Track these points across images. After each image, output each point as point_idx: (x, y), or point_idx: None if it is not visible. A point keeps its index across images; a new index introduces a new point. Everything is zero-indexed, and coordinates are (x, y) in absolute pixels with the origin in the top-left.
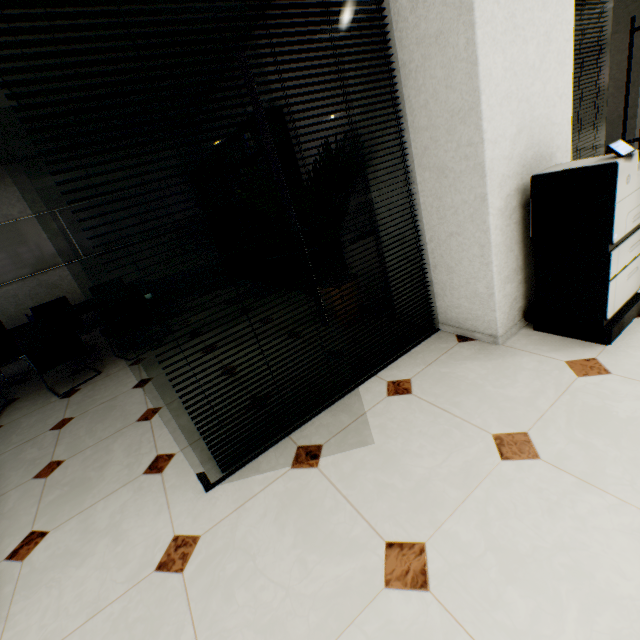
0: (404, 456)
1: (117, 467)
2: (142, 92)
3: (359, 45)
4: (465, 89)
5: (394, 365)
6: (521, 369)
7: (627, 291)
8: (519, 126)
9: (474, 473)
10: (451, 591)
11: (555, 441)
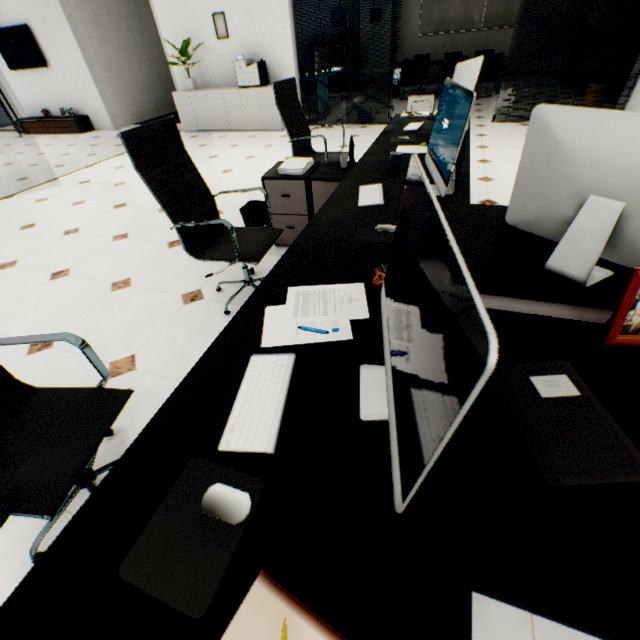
0: None
1: None
2: None
3: None
4: None
5: None
6: None
7: None
8: None
9: None
10: None
11: None
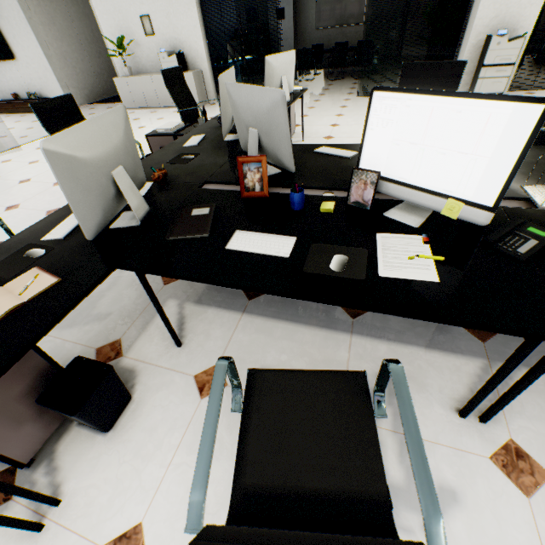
0: None
1: (341, 92)
2: None
3: None
4: None
5: None
6: None
7: (491, 89)
8: (497, 15)
9: None
10: None
11: None
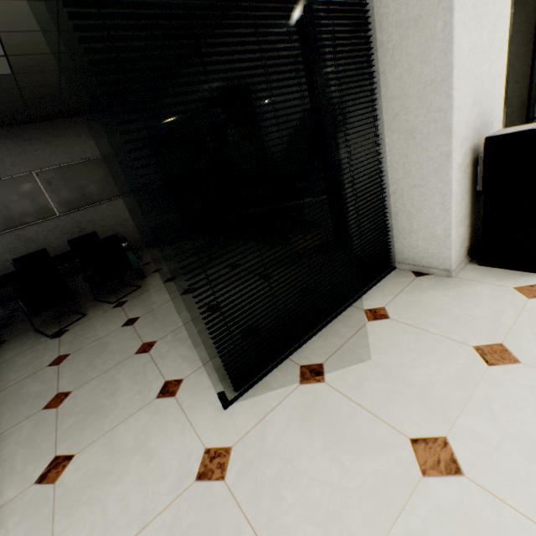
0: (401, 368)
1: (128, 394)
2: (188, 47)
3: (348, 25)
4: (439, 64)
5: (365, 297)
6: (478, 295)
7: None
8: (474, 97)
9: (468, 378)
10: (484, 474)
11: (528, 348)
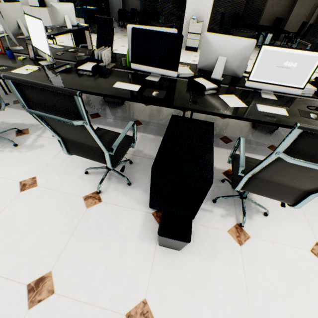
0: None
1: None
2: None
3: None
4: None
5: None
6: None
7: (193, 45)
8: (194, 9)
9: None
10: None
11: None
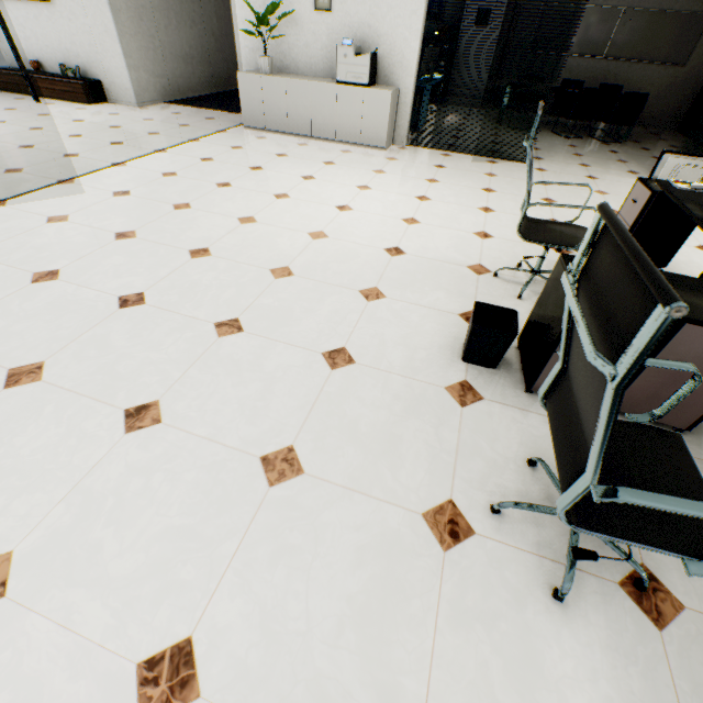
0: None
1: (612, 166)
2: None
3: None
4: None
5: None
6: None
7: None
8: None
9: None
10: None
11: None
